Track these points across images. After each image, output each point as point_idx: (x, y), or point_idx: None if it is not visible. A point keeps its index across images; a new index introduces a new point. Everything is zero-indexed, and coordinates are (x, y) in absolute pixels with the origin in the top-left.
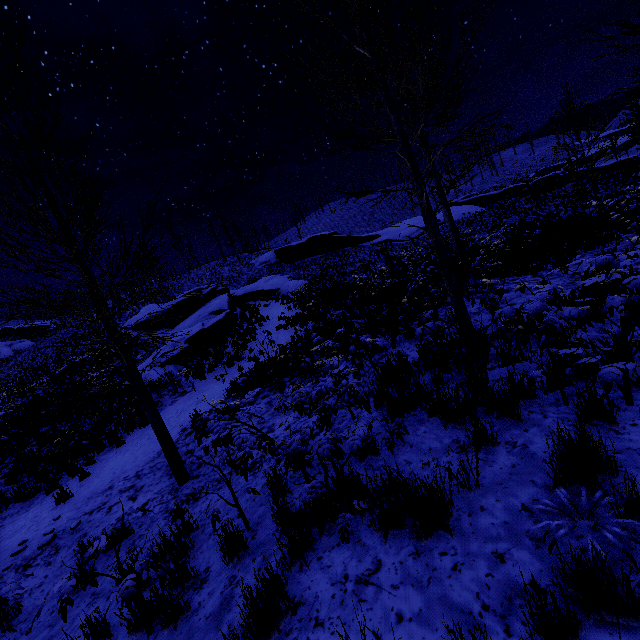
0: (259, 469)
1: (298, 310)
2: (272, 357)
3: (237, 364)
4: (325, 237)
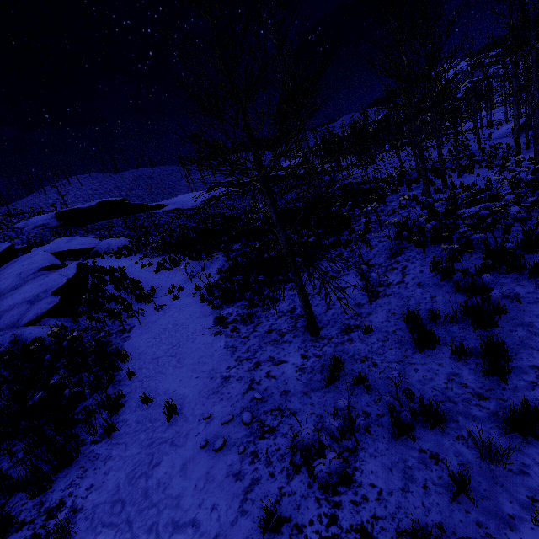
0: (390, 292)
1: (156, 258)
2: (220, 277)
3: (154, 299)
4: (117, 202)
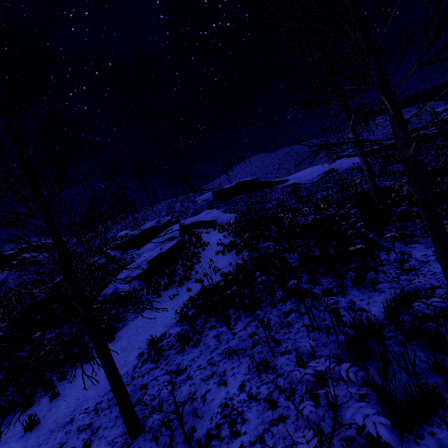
0: None
1: (232, 238)
2: (215, 283)
3: (186, 284)
4: (249, 182)
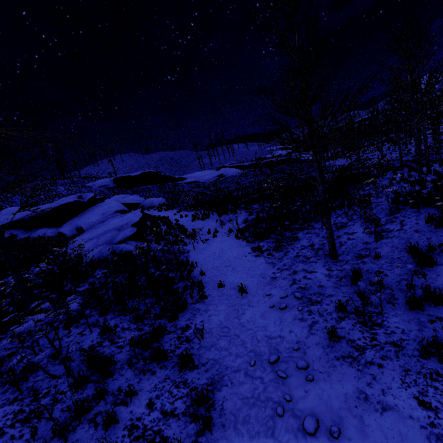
0: (392, 236)
1: (189, 212)
2: (247, 224)
3: (197, 237)
4: (155, 173)
